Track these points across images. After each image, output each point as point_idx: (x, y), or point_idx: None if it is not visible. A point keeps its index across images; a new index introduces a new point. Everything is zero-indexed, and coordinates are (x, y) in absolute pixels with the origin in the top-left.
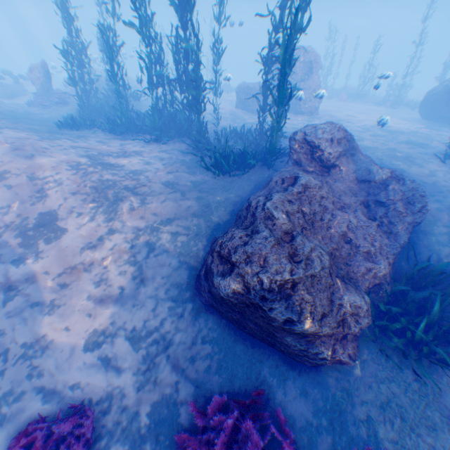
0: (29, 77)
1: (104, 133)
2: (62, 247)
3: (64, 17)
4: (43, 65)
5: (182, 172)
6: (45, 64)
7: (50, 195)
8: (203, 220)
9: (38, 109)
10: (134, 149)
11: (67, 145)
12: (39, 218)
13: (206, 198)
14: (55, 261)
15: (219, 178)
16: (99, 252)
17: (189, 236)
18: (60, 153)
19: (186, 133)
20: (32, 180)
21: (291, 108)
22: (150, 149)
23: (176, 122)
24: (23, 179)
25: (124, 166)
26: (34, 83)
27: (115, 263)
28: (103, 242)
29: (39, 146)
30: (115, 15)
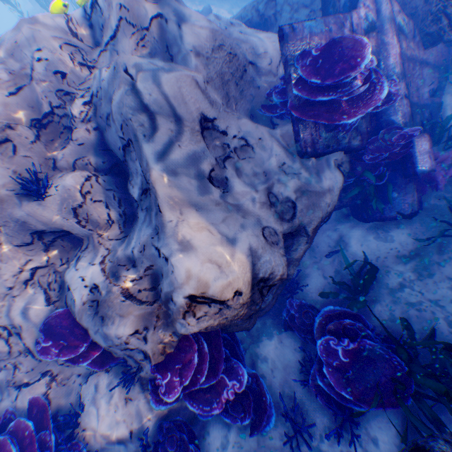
0: None
1: None
2: None
3: None
4: None
5: None
6: None
7: None
8: None
9: None
10: None
11: None
12: None
13: None
14: None
15: None
16: None
17: None
18: None
19: None
20: None
21: None
22: None
23: None
24: None
25: None
26: None
27: None
28: None
29: None
30: None
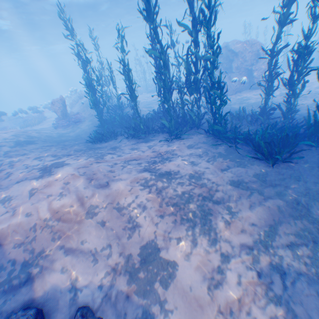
0: (52, 108)
1: (126, 140)
2: (186, 291)
3: (84, 61)
4: (61, 98)
5: (231, 166)
6: (62, 97)
7: (140, 222)
8: (306, 221)
9: (62, 129)
10: (164, 149)
11: (119, 161)
12: (141, 253)
13: (285, 192)
14: (189, 315)
15: (273, 166)
16: (229, 291)
17: (309, 246)
18: (123, 173)
19: (198, 126)
20: (117, 209)
21: (246, 86)
22: (177, 146)
23: (187, 119)
24: (110, 210)
25: (179, 171)
26: (56, 112)
27: (257, 305)
28: (224, 274)
29: (105, 170)
30: (124, 50)
